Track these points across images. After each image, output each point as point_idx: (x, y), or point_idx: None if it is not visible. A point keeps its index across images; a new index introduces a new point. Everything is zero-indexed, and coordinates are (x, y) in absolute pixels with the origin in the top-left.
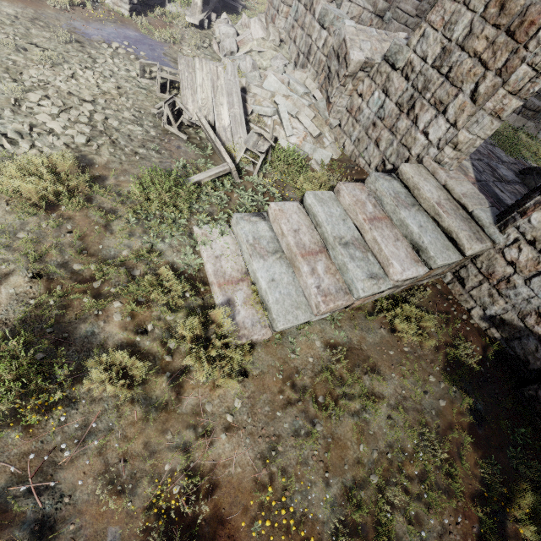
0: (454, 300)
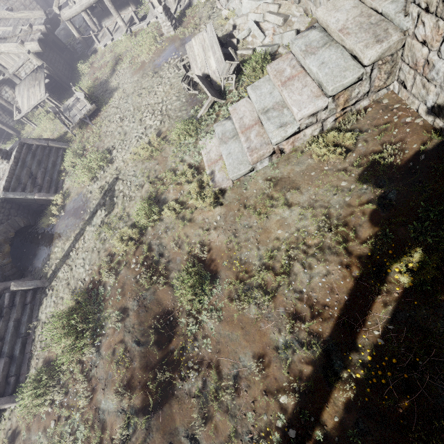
0: (401, 107)
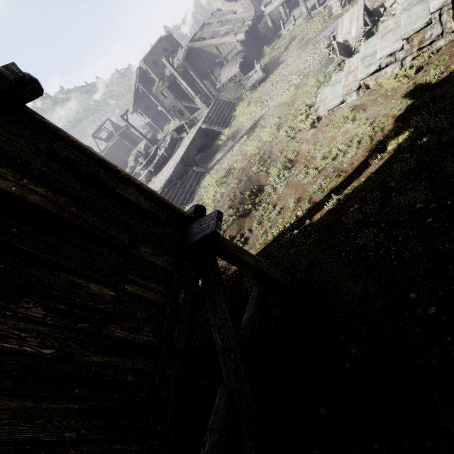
0: None
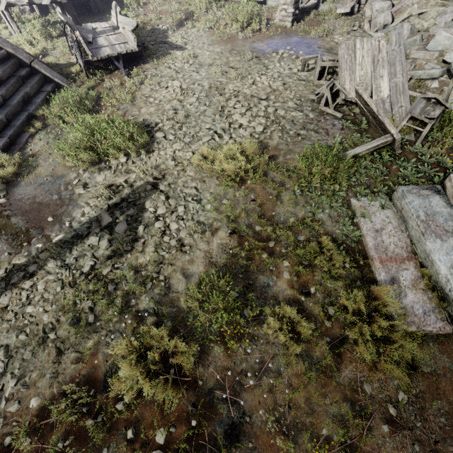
0: None
